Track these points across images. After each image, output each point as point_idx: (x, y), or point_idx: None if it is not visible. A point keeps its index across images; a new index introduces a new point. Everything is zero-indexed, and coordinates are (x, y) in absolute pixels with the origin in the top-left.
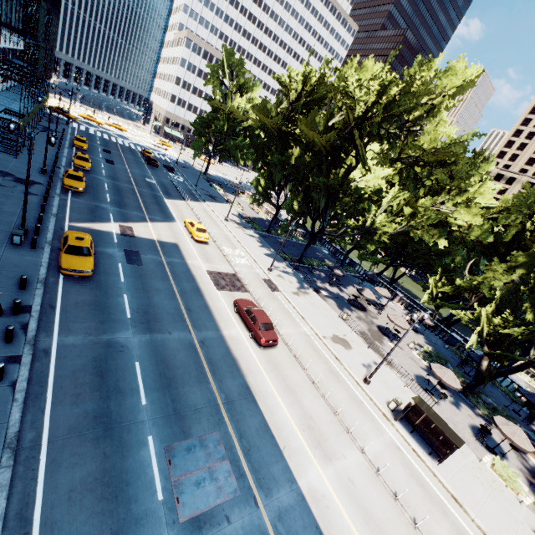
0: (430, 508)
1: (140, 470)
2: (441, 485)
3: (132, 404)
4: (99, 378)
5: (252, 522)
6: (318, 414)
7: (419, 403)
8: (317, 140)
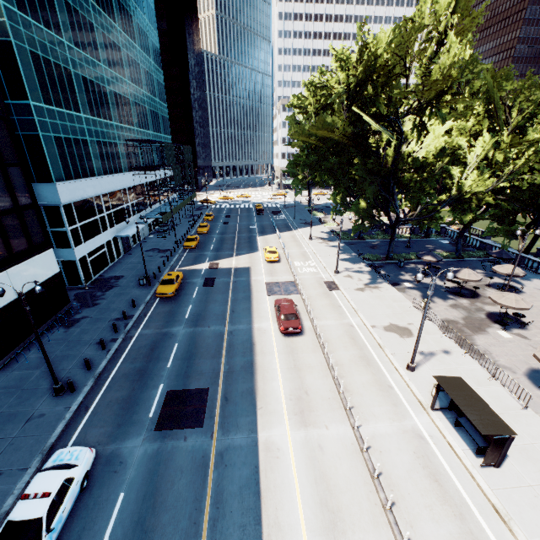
0: (433, 504)
1: (147, 399)
2: (480, 490)
3: (161, 366)
4: (151, 351)
5: (201, 445)
6: (317, 390)
7: (445, 382)
8: (332, 137)
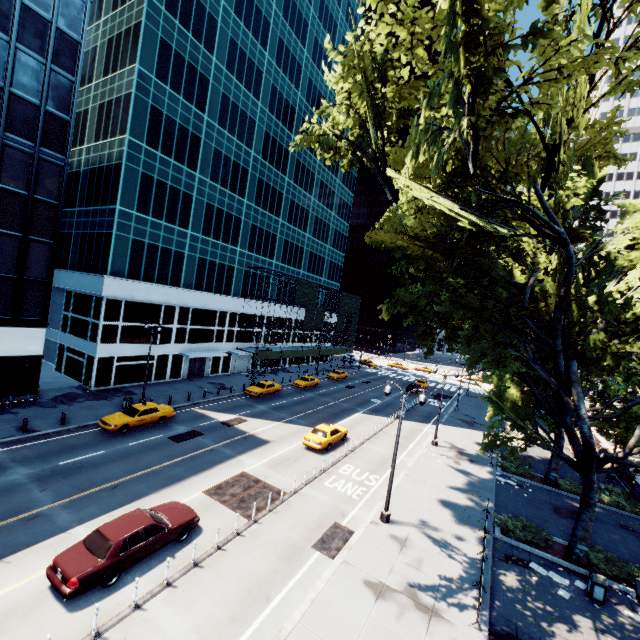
0: None
1: None
2: None
3: None
4: None
5: None
6: None
7: None
8: (401, 245)
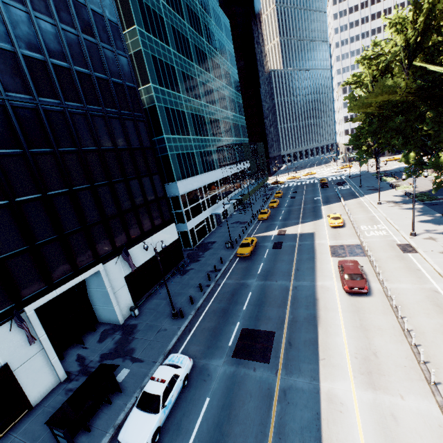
0: None
1: (227, 332)
2: None
3: (239, 308)
4: (232, 296)
5: (267, 378)
6: (388, 354)
7: None
8: (393, 99)
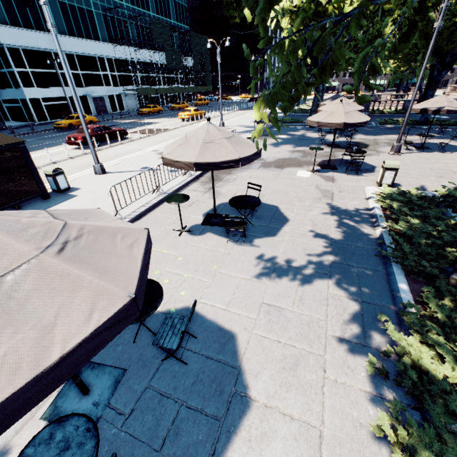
0: None
1: None
2: None
3: None
4: None
5: None
6: None
7: None
8: None
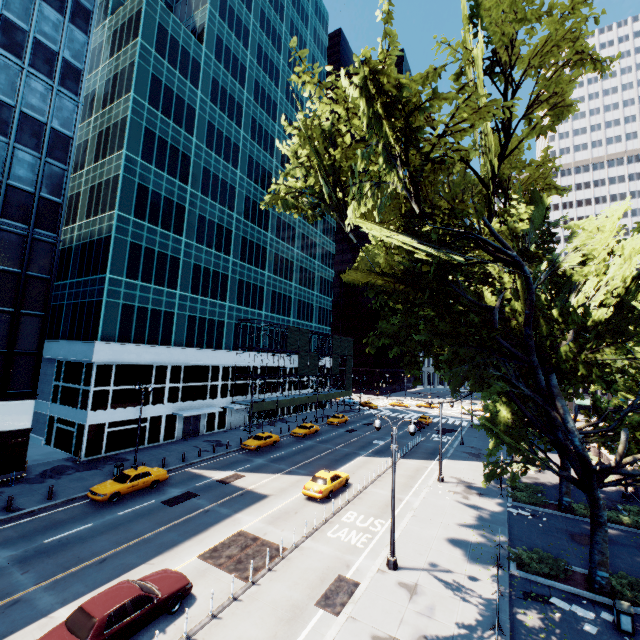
0: None
1: None
2: None
3: None
4: None
5: None
6: None
7: None
8: (373, 282)
